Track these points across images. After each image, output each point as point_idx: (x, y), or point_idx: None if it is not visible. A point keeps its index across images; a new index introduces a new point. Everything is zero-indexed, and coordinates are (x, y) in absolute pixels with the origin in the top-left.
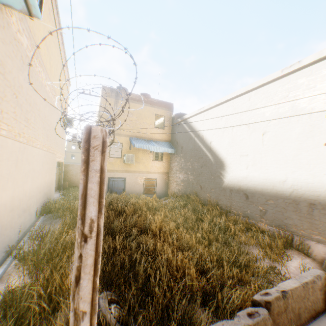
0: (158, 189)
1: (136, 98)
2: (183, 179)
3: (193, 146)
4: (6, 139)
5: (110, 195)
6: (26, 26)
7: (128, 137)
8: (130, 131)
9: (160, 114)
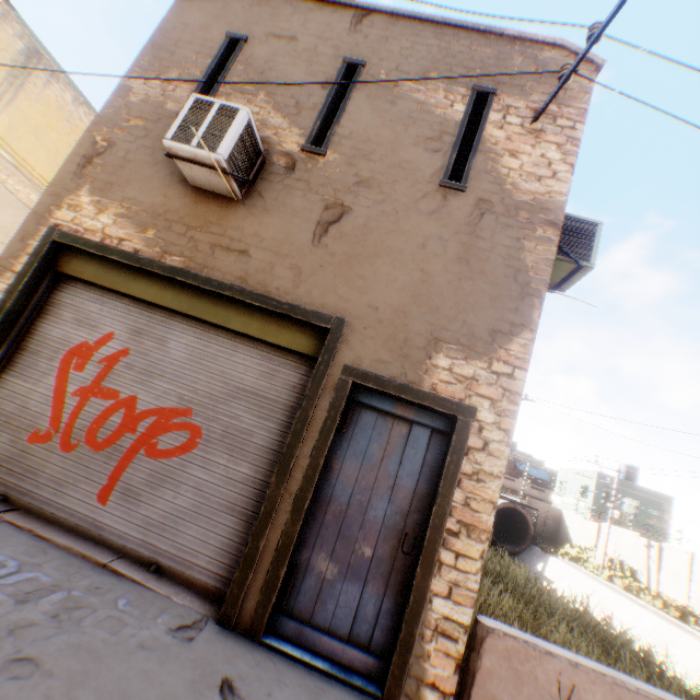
0: None
1: None
2: None
3: None
4: None
5: None
6: None
7: None
8: None
9: None
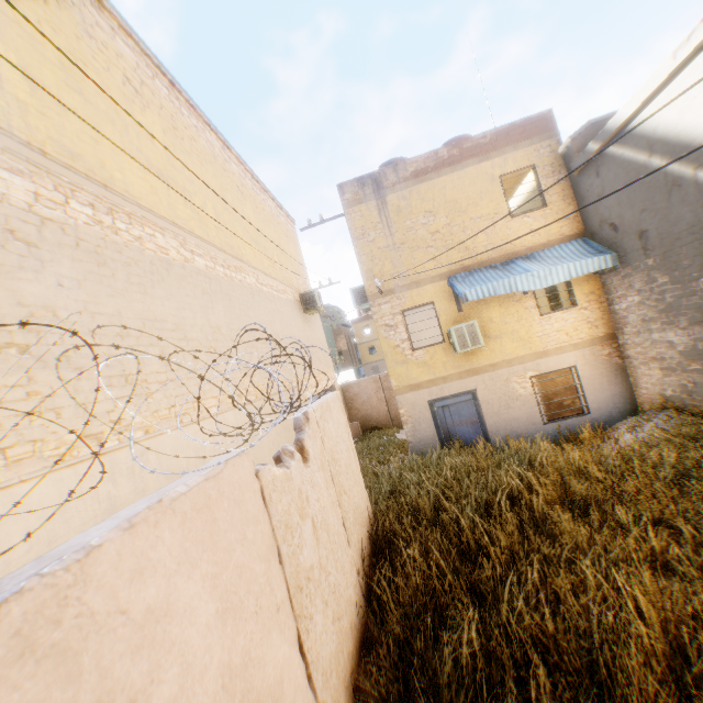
0: (592, 397)
1: (428, 165)
2: (687, 346)
3: (698, 212)
4: (7, 495)
5: (440, 460)
6: (4, 145)
7: (442, 280)
8: (425, 271)
9: (514, 168)
